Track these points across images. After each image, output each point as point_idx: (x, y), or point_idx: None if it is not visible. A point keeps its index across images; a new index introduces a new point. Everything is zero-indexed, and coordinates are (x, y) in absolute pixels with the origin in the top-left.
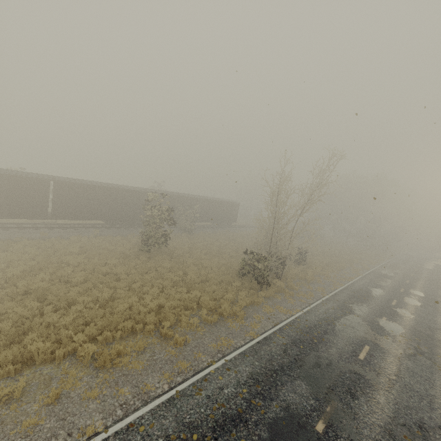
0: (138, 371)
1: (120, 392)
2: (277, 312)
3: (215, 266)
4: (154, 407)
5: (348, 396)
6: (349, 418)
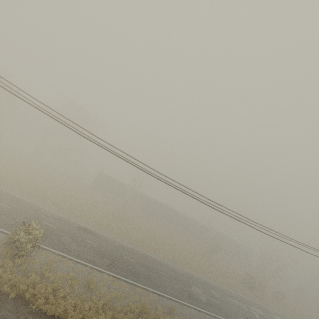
0: (212, 279)
1: (210, 279)
2: (252, 298)
3: (232, 273)
4: (216, 284)
5: (261, 316)
6: (258, 316)
